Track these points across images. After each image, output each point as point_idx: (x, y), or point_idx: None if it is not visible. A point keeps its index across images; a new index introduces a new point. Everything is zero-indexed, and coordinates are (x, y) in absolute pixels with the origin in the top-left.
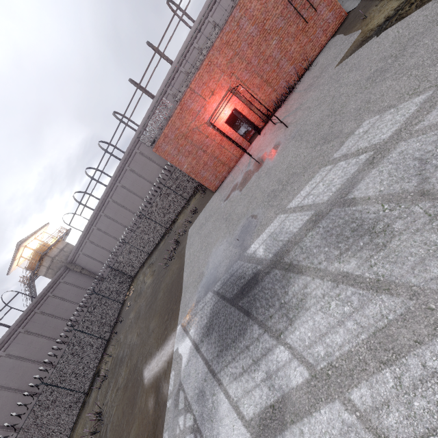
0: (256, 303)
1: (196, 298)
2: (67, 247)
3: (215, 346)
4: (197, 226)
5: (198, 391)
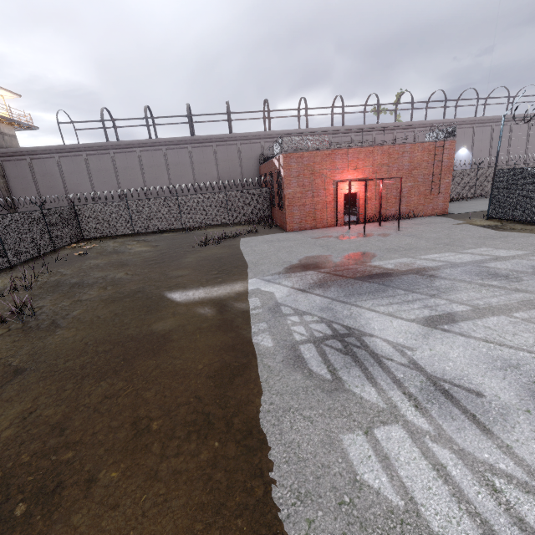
0: (394, 282)
1: (285, 270)
2: (11, 138)
3: (340, 292)
4: (261, 240)
5: (319, 307)
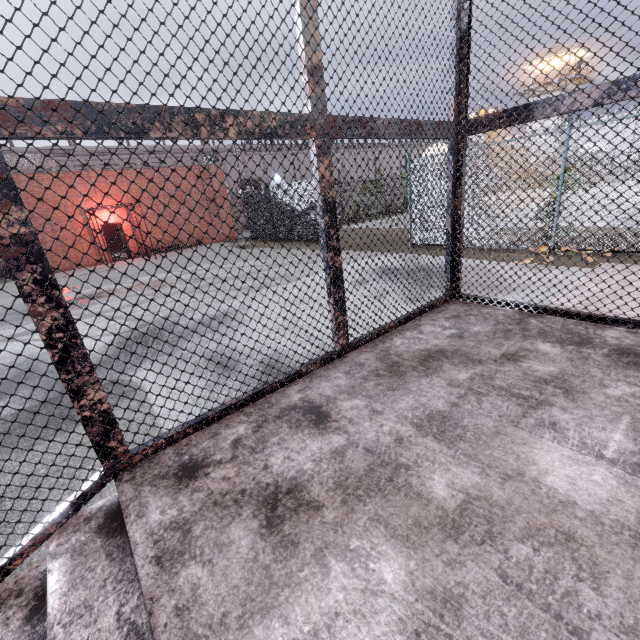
0: None
1: None
2: None
3: None
4: None
5: None
